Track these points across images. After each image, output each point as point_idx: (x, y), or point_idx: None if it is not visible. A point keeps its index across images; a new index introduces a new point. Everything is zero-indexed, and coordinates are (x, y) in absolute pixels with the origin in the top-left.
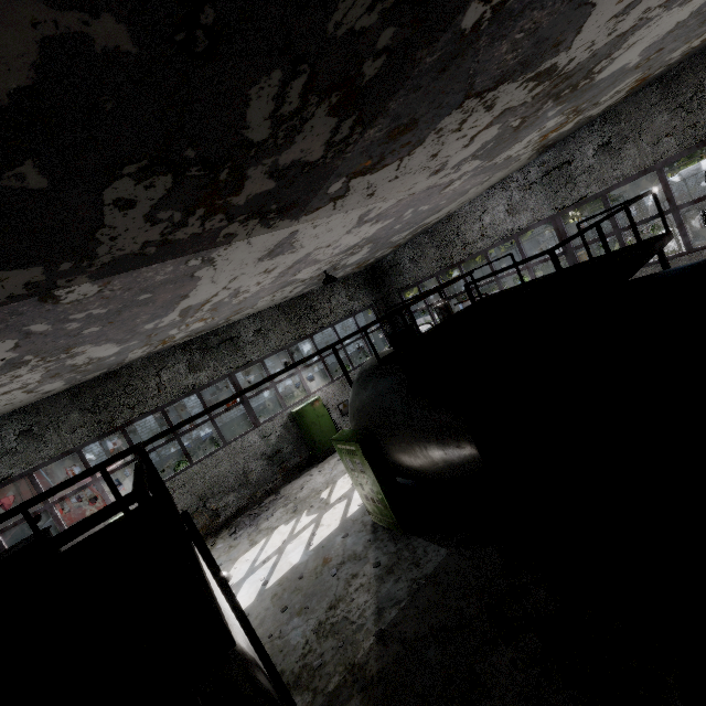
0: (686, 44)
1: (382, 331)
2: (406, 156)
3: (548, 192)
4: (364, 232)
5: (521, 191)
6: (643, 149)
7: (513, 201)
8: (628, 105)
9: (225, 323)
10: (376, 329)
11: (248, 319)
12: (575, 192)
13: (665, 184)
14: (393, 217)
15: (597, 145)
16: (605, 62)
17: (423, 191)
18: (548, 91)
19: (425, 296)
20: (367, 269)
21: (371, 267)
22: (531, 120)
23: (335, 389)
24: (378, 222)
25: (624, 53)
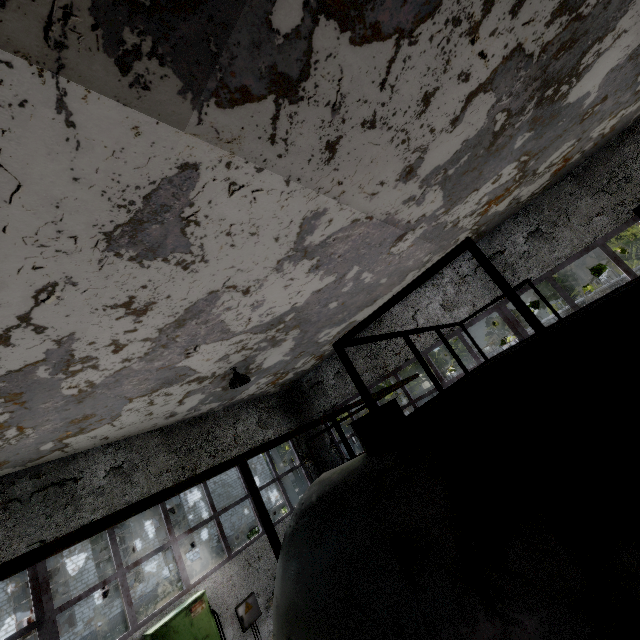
0: (607, 119)
1: (303, 470)
2: (406, 35)
3: (486, 282)
4: (297, 286)
5: (455, 285)
6: (577, 229)
7: (448, 296)
8: (546, 197)
9: (58, 453)
10: (295, 467)
11: (105, 448)
12: (516, 278)
13: (615, 257)
14: (334, 273)
15: (526, 232)
16: (593, 52)
17: (380, 222)
18: (550, 57)
19: (424, 329)
20: (283, 391)
21: (287, 389)
22: (505, 137)
23: (234, 573)
24: (318, 270)
25: (604, 55)
